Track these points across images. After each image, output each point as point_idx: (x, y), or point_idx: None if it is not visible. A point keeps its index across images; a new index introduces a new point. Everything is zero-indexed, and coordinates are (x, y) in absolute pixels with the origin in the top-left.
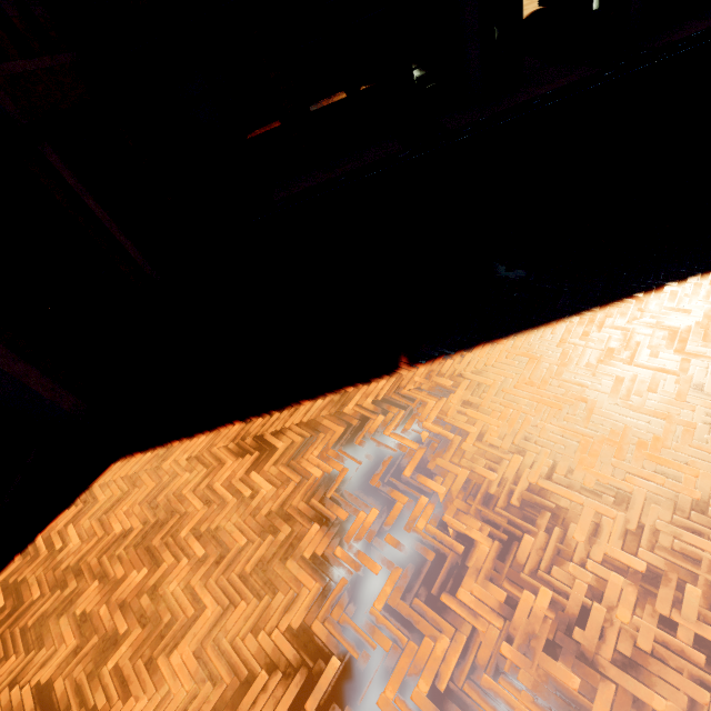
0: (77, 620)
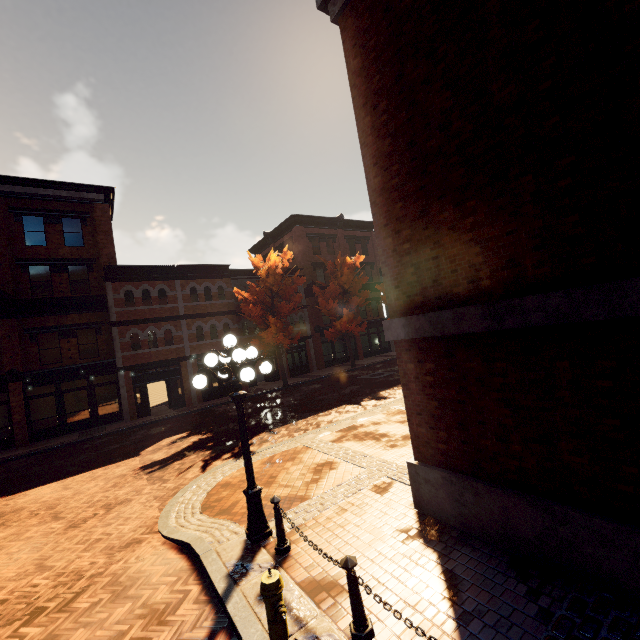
0: None
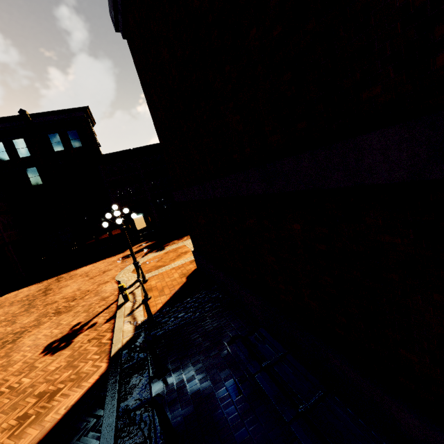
0: (0, 302)
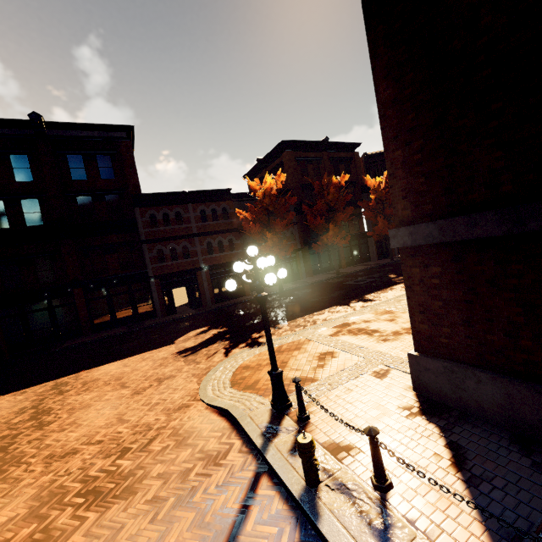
0: None
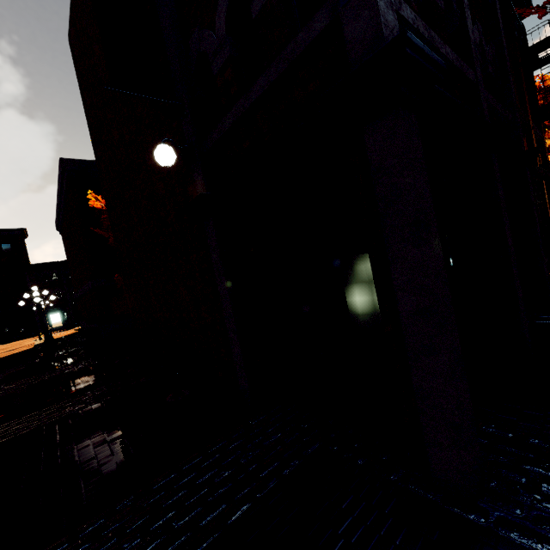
0: None
